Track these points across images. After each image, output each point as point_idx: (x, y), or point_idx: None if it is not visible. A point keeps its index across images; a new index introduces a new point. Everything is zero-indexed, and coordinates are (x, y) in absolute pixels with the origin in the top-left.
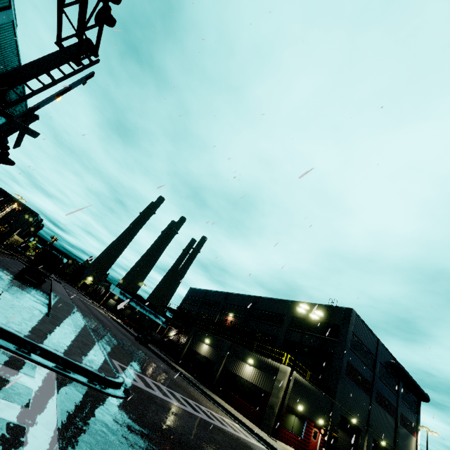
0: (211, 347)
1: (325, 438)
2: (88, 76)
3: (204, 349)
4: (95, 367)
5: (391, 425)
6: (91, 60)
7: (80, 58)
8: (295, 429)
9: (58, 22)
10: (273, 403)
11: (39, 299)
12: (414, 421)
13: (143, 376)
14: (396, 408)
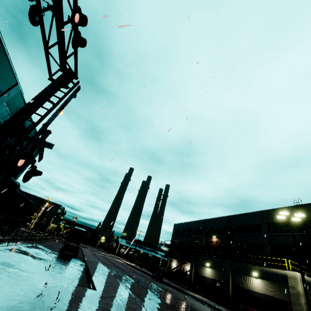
0: (214, 269)
1: None
2: (76, 90)
3: (208, 272)
4: None
5: None
6: (74, 83)
7: (67, 82)
8: None
9: (47, 62)
10: None
11: (79, 270)
12: None
13: None
14: None
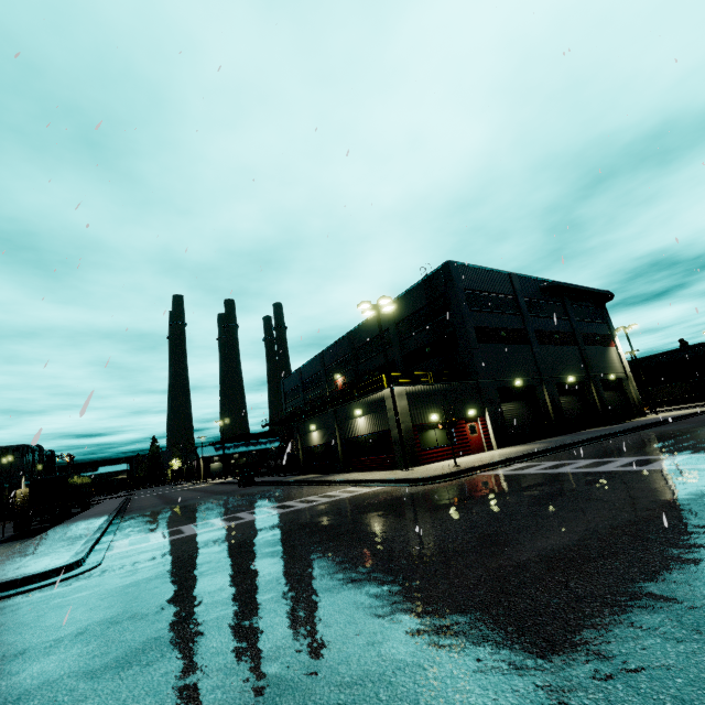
0: (320, 430)
1: (487, 424)
2: None
3: (315, 438)
4: (19, 575)
5: (574, 355)
6: None
7: None
8: (442, 441)
9: None
10: (396, 436)
11: None
12: (605, 331)
13: (182, 527)
14: (573, 332)
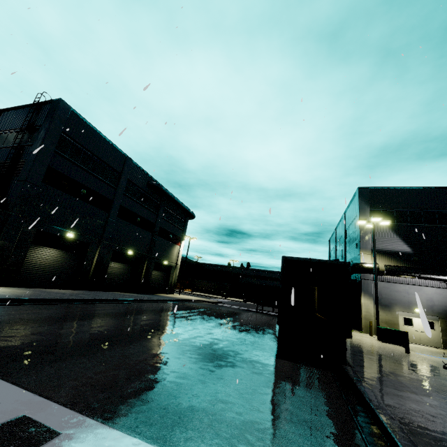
0: None
1: None
2: None
3: None
4: None
5: (145, 238)
6: None
7: None
8: None
9: None
10: None
11: None
12: (179, 234)
13: None
14: (155, 224)
